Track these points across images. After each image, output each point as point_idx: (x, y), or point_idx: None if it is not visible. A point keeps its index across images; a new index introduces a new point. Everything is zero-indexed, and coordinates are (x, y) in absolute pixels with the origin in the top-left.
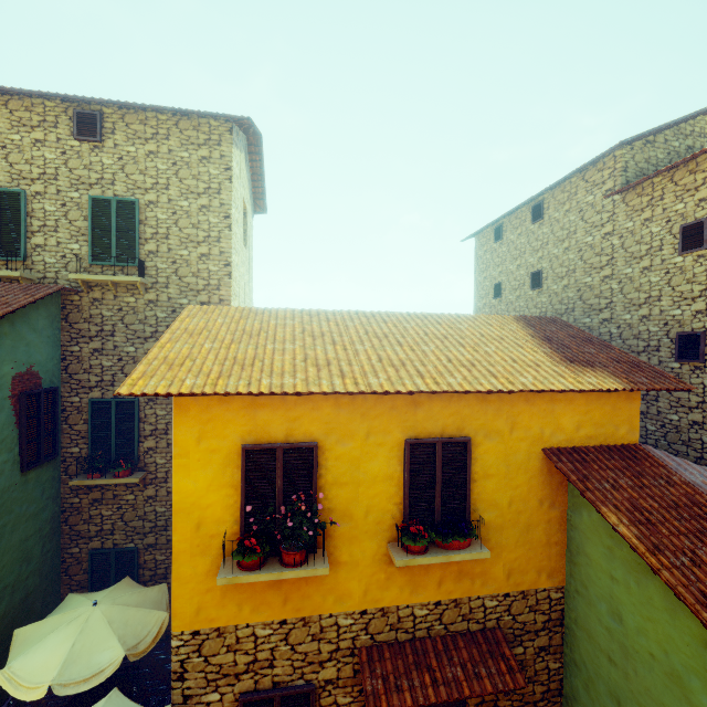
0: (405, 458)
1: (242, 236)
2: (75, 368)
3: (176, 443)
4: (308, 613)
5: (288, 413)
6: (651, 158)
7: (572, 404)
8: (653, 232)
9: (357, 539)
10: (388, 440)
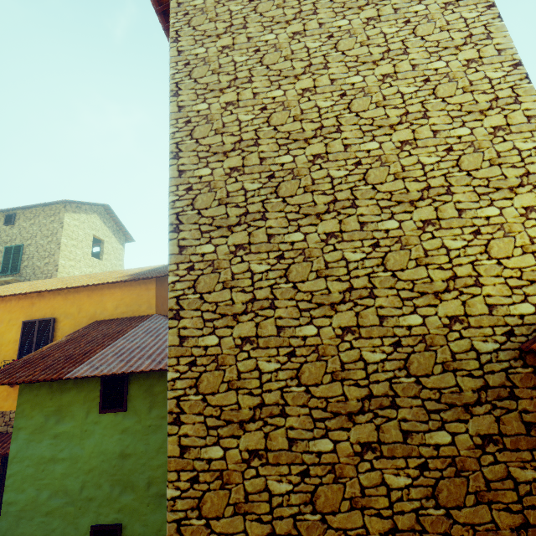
0: (21, 330)
1: (90, 253)
2: None
3: None
4: None
5: None
6: None
7: (114, 296)
8: None
9: None
10: (18, 322)
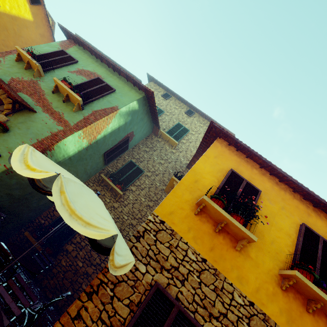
0: (302, 230)
1: None
2: (136, 150)
3: (207, 152)
4: (219, 269)
5: (251, 174)
6: None
7: None
8: None
9: (262, 251)
10: (292, 217)
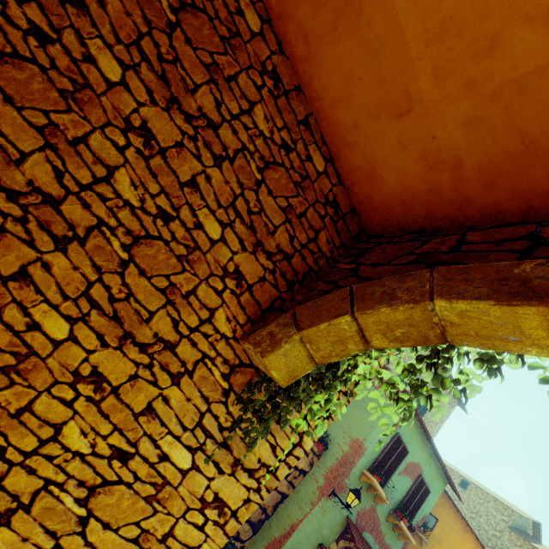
0: None
1: None
2: None
3: None
4: None
5: None
6: (519, 522)
7: None
8: None
9: None
10: None
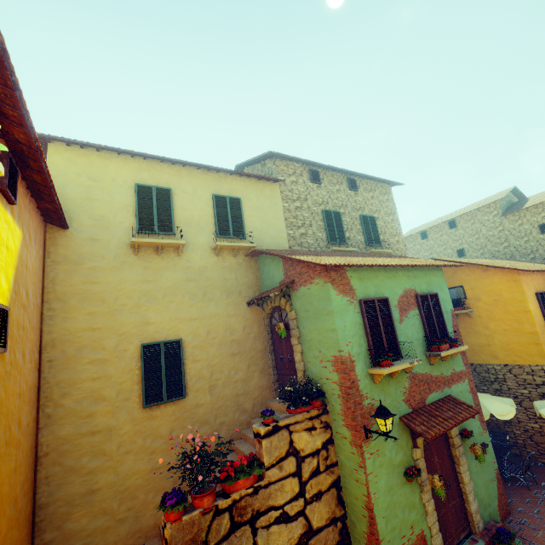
0: None
1: None
2: None
3: (525, 293)
4: None
5: (536, 282)
6: (504, 204)
7: None
8: (525, 228)
9: None
10: None
